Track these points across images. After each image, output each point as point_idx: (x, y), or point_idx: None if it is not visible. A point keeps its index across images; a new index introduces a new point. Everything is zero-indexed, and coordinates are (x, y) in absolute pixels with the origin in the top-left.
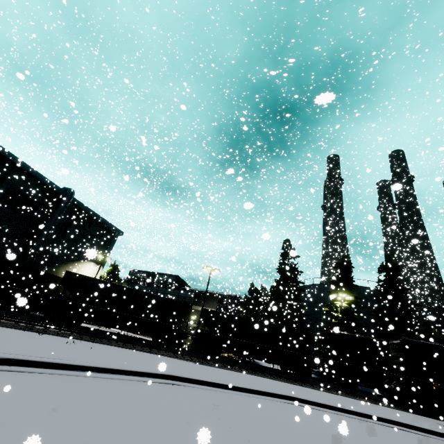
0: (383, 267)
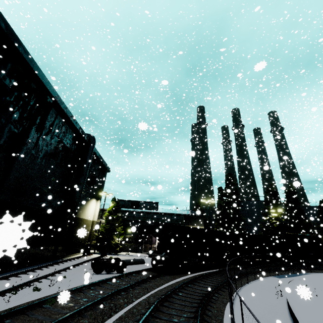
0: (288, 191)
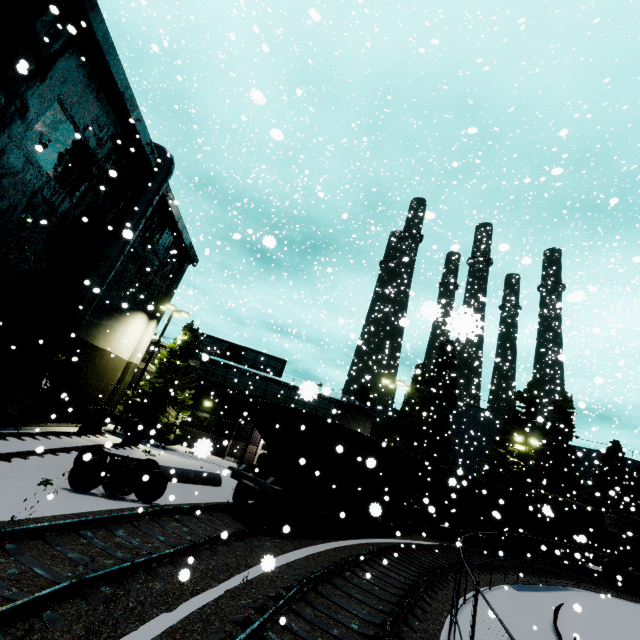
0: (558, 407)
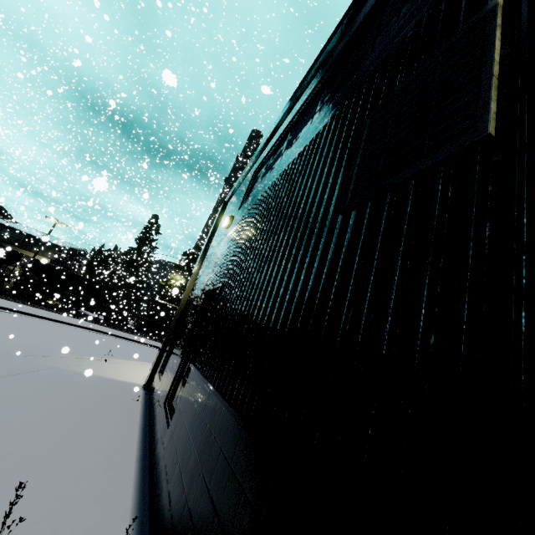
0: None
